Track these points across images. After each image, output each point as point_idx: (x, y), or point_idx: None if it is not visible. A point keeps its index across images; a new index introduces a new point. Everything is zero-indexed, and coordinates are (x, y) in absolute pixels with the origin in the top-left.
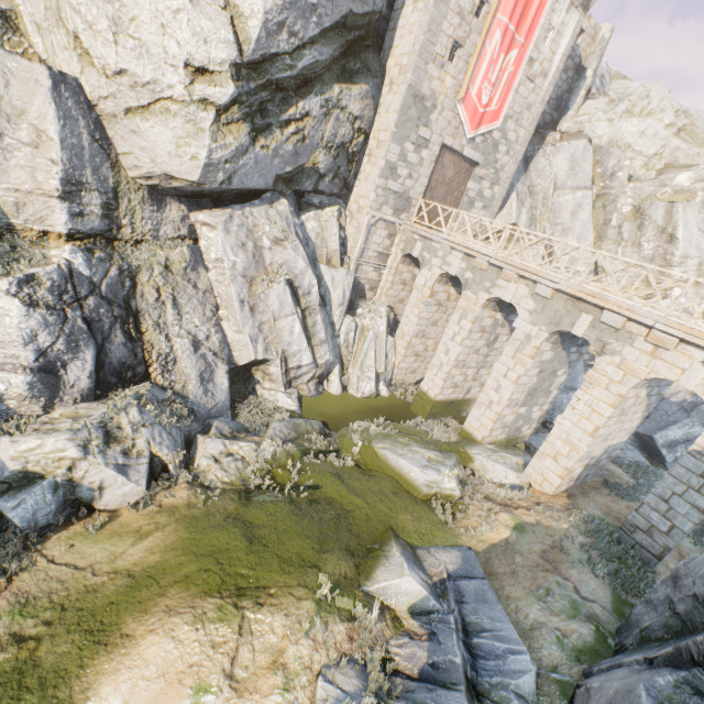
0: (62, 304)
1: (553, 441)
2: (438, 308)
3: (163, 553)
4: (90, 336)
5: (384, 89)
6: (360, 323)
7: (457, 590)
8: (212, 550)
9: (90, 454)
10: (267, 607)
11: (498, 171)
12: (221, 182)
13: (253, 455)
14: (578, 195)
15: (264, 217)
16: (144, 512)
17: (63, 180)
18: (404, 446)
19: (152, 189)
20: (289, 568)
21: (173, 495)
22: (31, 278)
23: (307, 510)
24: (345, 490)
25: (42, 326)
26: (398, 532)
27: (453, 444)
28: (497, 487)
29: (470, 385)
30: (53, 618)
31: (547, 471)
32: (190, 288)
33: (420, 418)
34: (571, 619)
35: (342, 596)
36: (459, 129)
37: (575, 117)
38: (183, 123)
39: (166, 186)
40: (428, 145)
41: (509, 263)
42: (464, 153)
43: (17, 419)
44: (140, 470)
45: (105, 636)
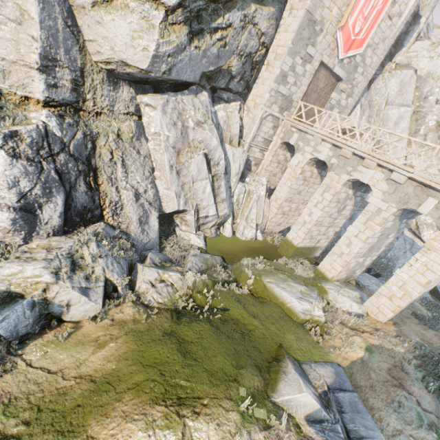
0: (39, 157)
1: (390, 286)
2: (303, 182)
3: (117, 362)
4: (61, 184)
5: (285, 13)
6: (247, 188)
7: (336, 401)
8: (156, 362)
9: (60, 280)
10: (203, 416)
11: (354, 86)
12: (163, 72)
13: (180, 283)
14: (401, 110)
15: (191, 104)
16: (100, 324)
17: (41, 55)
18: (283, 281)
19: (109, 73)
20: (216, 381)
21: (122, 312)
22: (14, 134)
23: (222, 330)
24: (246, 313)
25: (23, 174)
26: (287, 349)
27: (312, 280)
28: (347, 315)
29: (320, 238)
30: (31, 418)
31: (382, 306)
32: (135, 153)
33: (285, 258)
34: (419, 428)
35: (258, 407)
36: (334, 51)
37: (407, 53)
38: (138, 19)
39: (121, 71)
40: (311, 61)
41: (371, 154)
42: (334, 70)
43: (2, 248)
44: (97, 291)
45: (73, 437)
